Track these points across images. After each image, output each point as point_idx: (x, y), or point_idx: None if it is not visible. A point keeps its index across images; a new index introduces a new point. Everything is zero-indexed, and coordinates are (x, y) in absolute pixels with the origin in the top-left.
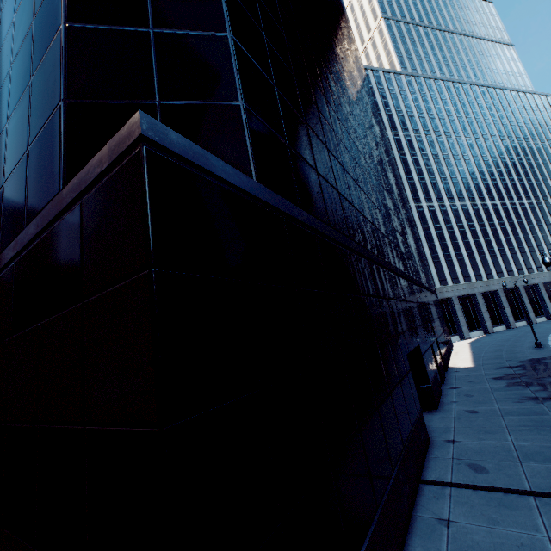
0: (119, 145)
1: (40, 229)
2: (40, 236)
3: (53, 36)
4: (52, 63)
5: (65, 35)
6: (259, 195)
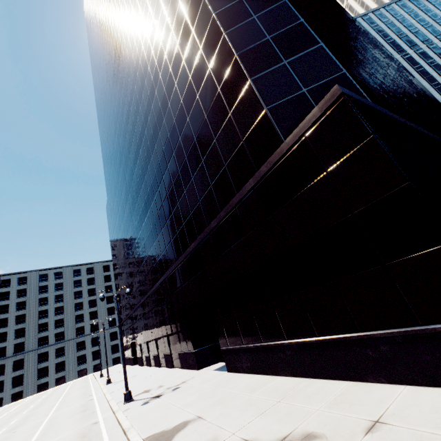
0: (326, 103)
1: (272, 165)
2: (270, 169)
3: (243, 88)
4: (248, 98)
5: (253, 84)
6: (377, 108)
